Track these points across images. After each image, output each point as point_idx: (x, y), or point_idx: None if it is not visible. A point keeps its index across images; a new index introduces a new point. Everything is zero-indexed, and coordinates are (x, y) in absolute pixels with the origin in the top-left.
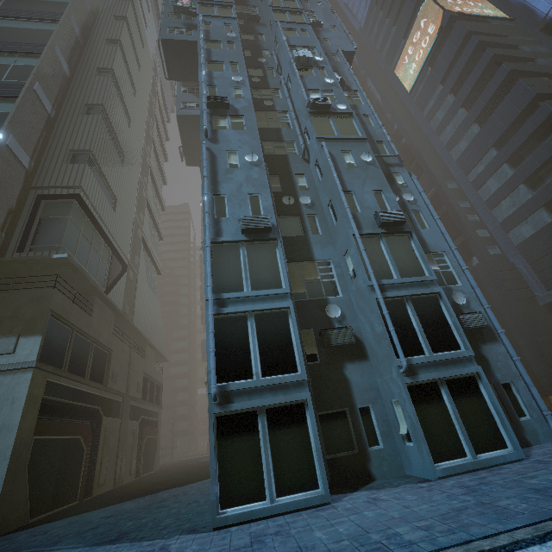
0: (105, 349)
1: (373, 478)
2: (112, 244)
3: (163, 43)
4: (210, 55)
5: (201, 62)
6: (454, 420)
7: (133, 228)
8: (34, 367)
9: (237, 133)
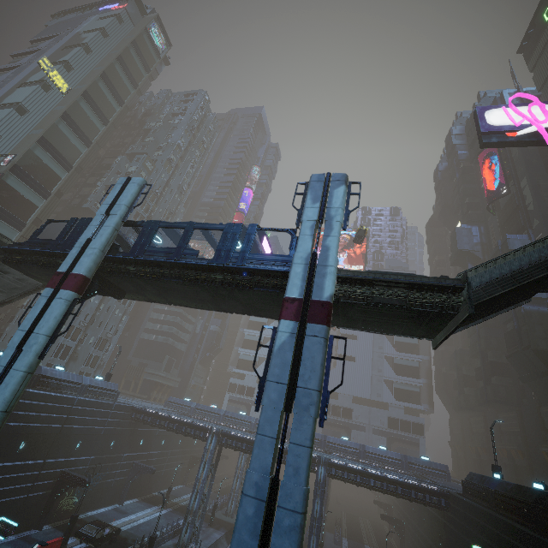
0: None
1: None
2: None
3: None
4: None
5: None
6: None
7: None
8: None
9: None
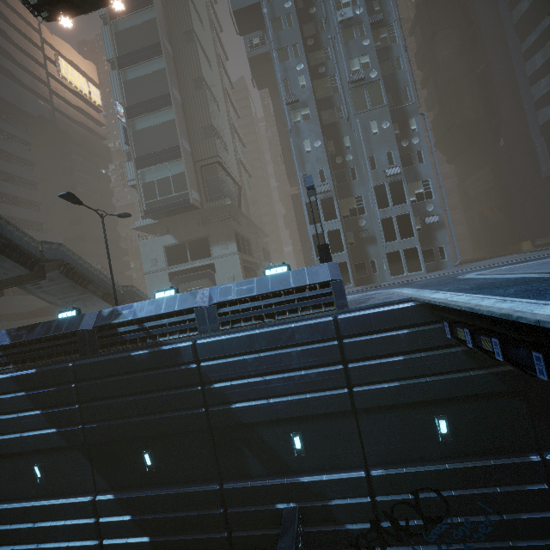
0: (248, 239)
1: (373, 283)
2: (233, 178)
3: (234, 13)
4: (277, 42)
5: (275, 60)
6: (403, 263)
7: (235, 157)
8: (238, 254)
9: (307, 124)
